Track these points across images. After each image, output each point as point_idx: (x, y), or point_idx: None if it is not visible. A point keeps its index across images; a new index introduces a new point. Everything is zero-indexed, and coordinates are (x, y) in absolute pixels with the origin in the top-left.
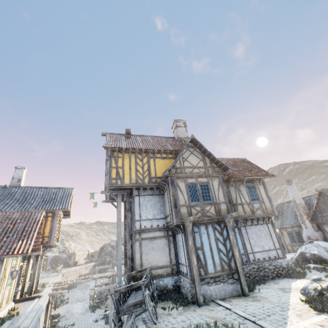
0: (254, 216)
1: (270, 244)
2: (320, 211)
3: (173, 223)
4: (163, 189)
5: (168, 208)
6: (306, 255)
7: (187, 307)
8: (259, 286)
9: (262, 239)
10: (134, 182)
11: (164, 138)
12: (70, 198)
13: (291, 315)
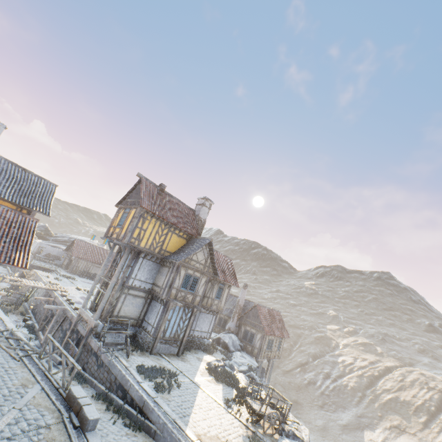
0: (210, 309)
1: (207, 328)
2: (247, 316)
3: (161, 297)
4: (164, 262)
5: (162, 281)
6: (221, 340)
7: (143, 353)
8: (186, 352)
9: (204, 324)
10: (147, 248)
11: (187, 207)
12: (52, 199)
13: (199, 373)
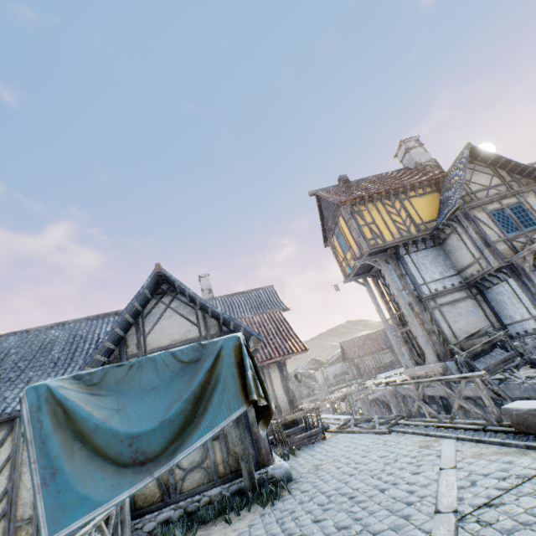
0: None
1: None
2: None
3: (492, 268)
4: (439, 237)
5: (466, 255)
6: None
7: None
8: None
9: None
10: (397, 237)
11: (393, 173)
12: (278, 297)
13: None
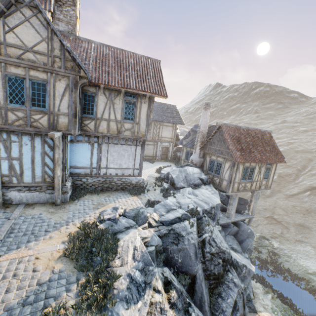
0: (118, 137)
1: (130, 164)
2: (211, 143)
3: None
4: None
5: None
6: (169, 176)
7: None
8: (89, 196)
9: (123, 158)
10: None
11: None
12: None
13: (42, 239)
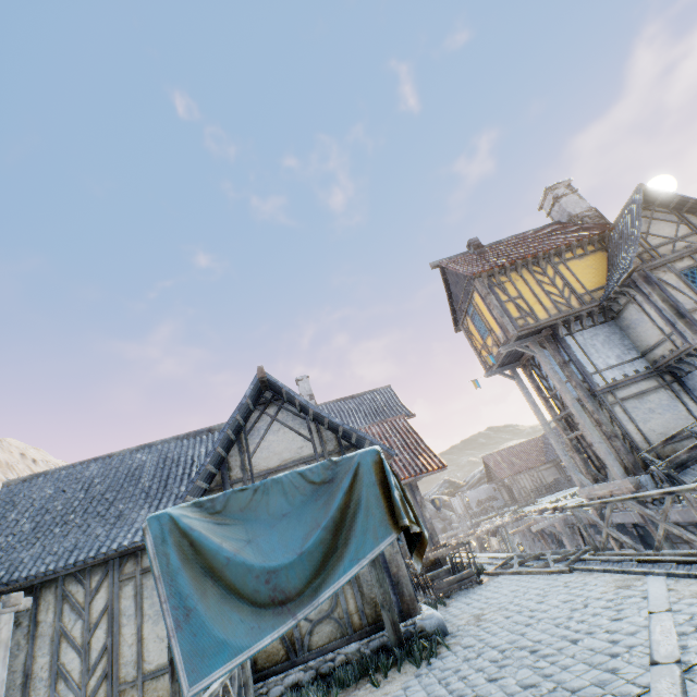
0: None
1: None
2: None
3: (690, 346)
4: (611, 309)
5: (651, 331)
6: None
7: None
8: None
9: None
10: (554, 313)
11: (539, 230)
12: (399, 400)
13: None
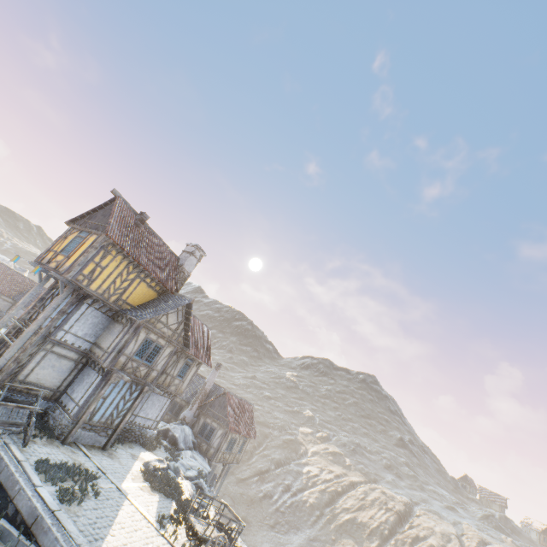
0: (167, 389)
1: (155, 415)
2: (211, 405)
3: (103, 364)
4: (119, 316)
5: (109, 342)
6: (169, 433)
7: (52, 441)
8: (117, 445)
9: (153, 408)
10: (100, 292)
11: (170, 251)
12: None
13: (129, 477)
